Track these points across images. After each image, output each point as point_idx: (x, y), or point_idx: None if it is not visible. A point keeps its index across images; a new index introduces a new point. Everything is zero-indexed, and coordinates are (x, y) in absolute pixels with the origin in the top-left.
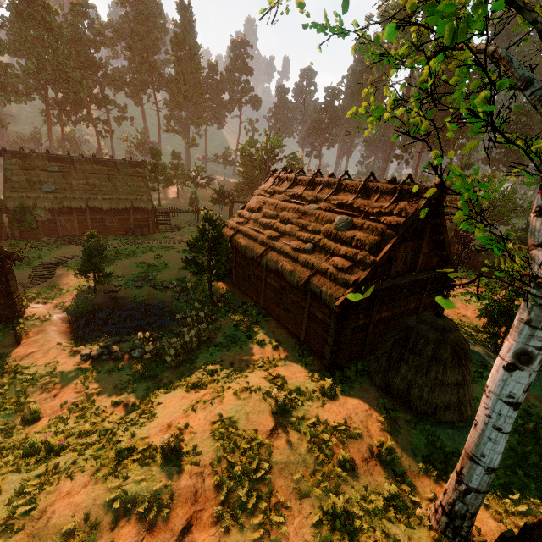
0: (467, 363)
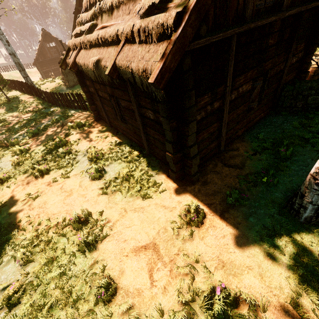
0: None
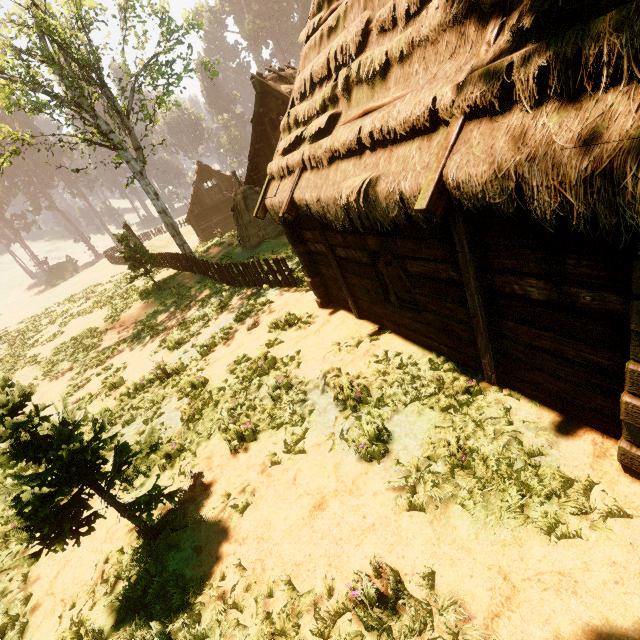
0: (242, 214)
